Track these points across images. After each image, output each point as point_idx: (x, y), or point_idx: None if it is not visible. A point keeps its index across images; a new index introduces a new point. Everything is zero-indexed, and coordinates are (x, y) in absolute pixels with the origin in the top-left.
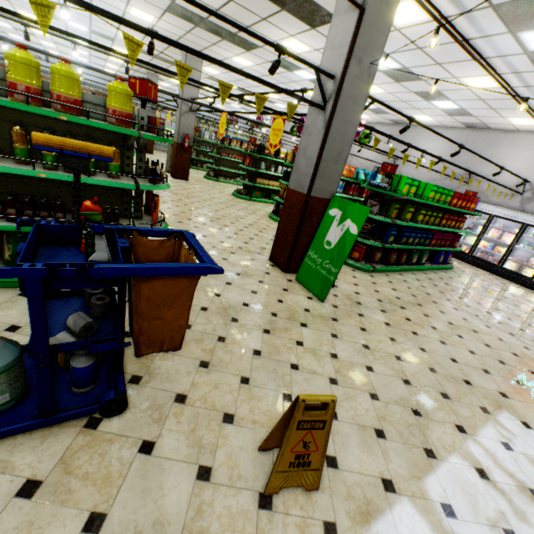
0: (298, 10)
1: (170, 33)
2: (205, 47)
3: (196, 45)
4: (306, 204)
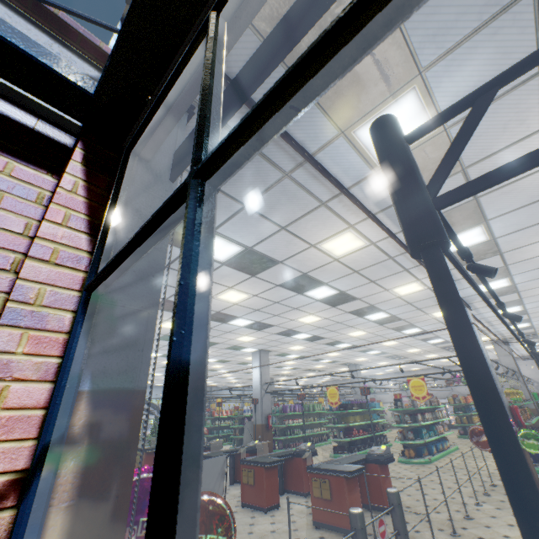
0: (453, 350)
1: (360, 361)
2: (370, 362)
3: (366, 362)
4: (538, 411)
